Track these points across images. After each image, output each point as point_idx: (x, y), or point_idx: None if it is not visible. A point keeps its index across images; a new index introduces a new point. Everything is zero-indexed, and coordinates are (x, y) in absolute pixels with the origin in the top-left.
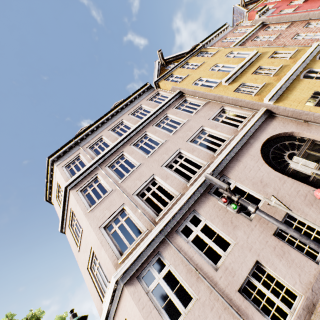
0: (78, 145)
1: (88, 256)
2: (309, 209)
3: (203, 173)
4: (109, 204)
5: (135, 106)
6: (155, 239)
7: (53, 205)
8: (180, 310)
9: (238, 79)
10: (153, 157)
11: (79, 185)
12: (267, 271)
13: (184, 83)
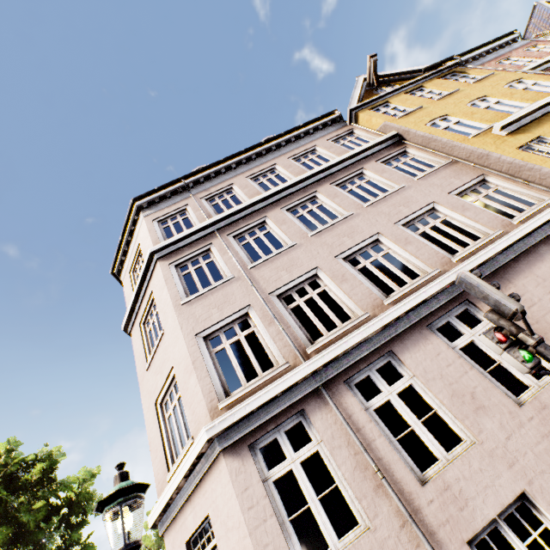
0: (188, 191)
1: (163, 382)
2: None
3: (425, 287)
4: (223, 300)
5: (303, 147)
6: (300, 385)
7: (122, 285)
8: (326, 538)
9: (531, 128)
10: (323, 237)
11: (175, 256)
12: (545, 523)
13: (411, 119)
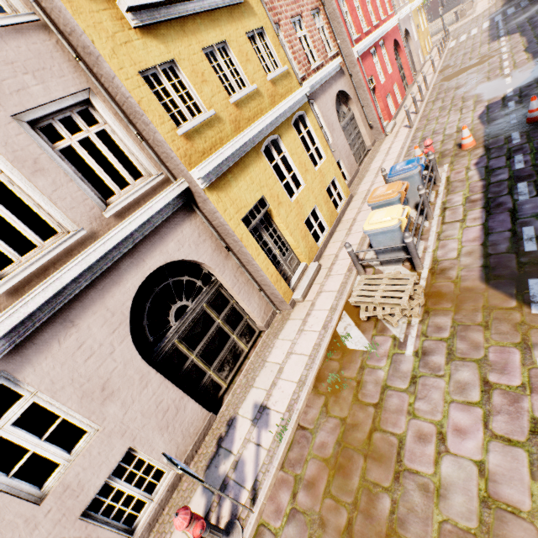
0: None
1: None
2: (161, 438)
3: None
4: None
5: None
6: None
7: None
8: None
9: (170, 34)
10: None
11: None
12: None
13: None
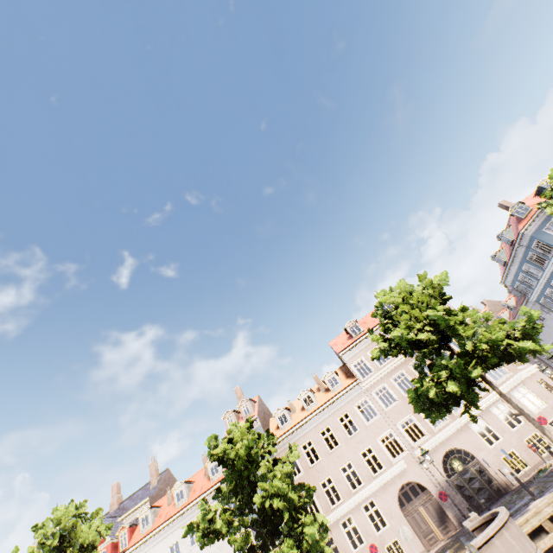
0: None
1: None
2: None
3: None
4: None
5: None
6: None
7: None
8: None
9: None
10: None
11: None
12: None
13: None
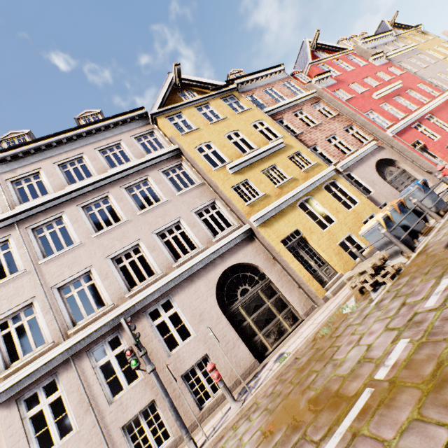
0: None
1: None
2: (223, 357)
3: (148, 288)
4: (13, 292)
5: (110, 139)
6: (57, 358)
7: None
8: (54, 440)
9: (246, 171)
10: (102, 239)
11: None
12: (158, 410)
13: (188, 139)
